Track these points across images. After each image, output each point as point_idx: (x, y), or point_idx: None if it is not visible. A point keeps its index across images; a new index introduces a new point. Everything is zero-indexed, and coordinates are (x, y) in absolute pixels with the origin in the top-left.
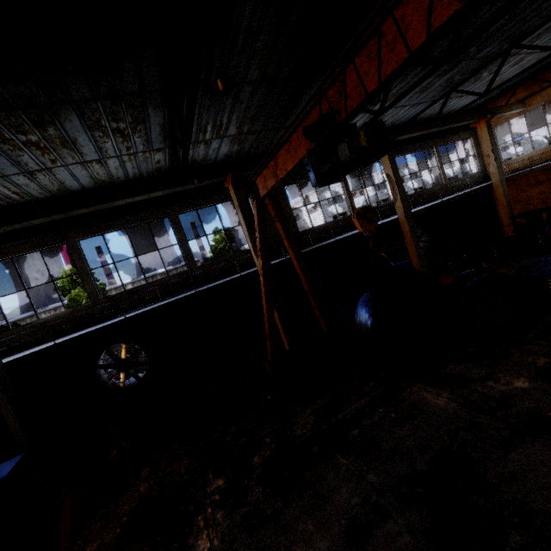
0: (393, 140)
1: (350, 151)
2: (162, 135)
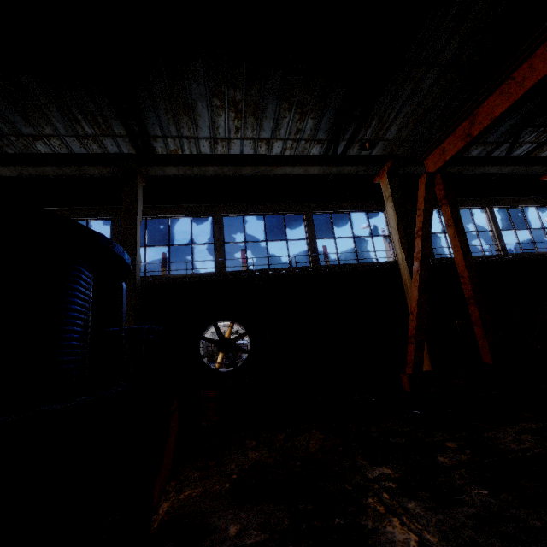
0: None
1: None
2: (331, 121)
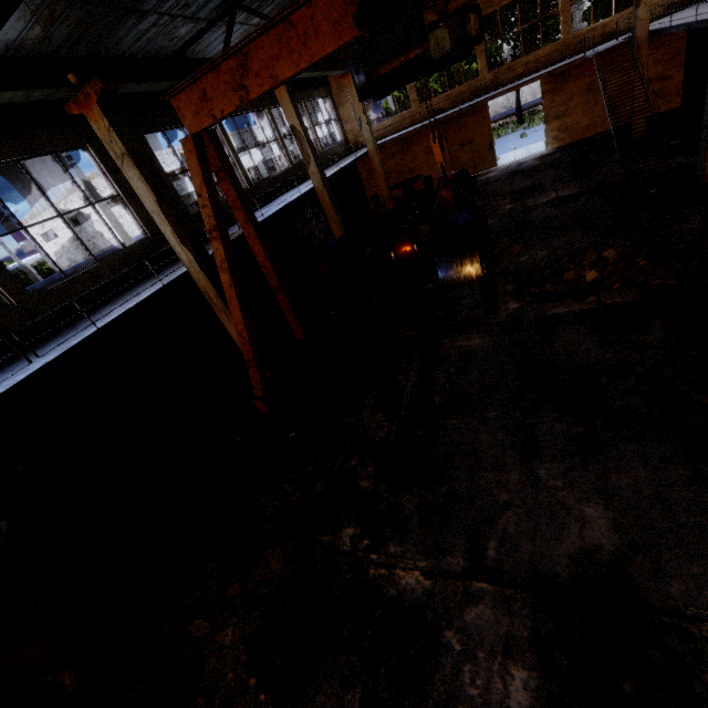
0: None
1: (450, 42)
2: None
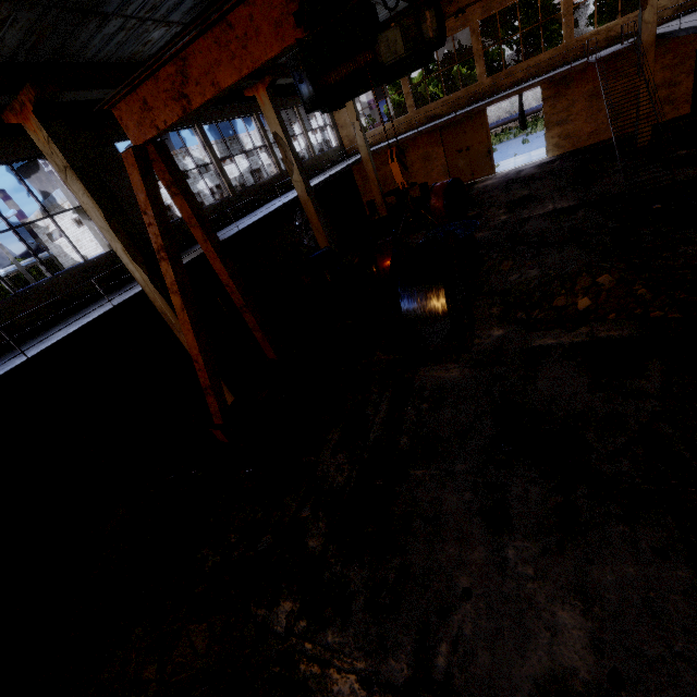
0: (274, 82)
1: (404, 45)
2: None
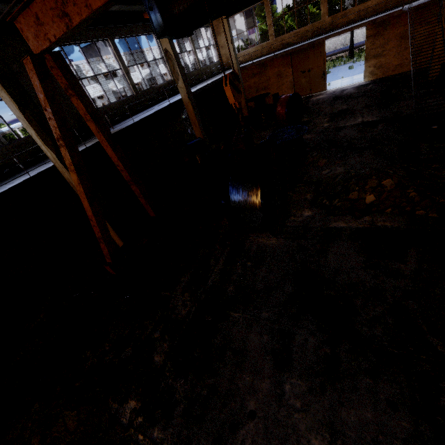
0: None
1: None
2: None
